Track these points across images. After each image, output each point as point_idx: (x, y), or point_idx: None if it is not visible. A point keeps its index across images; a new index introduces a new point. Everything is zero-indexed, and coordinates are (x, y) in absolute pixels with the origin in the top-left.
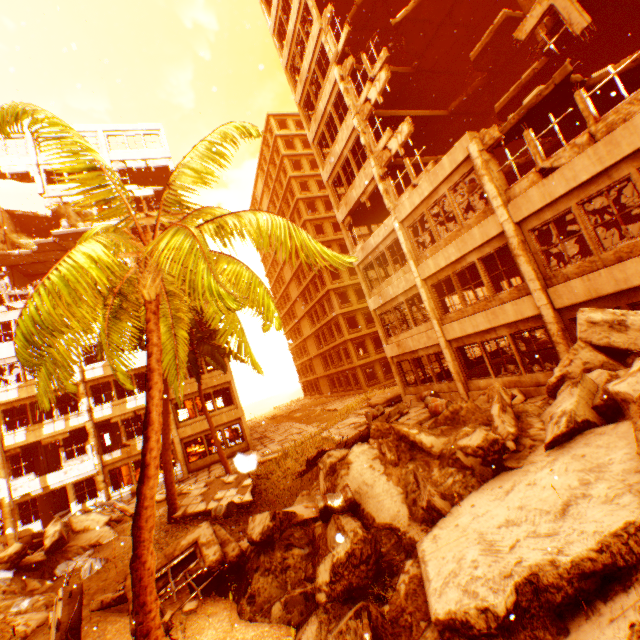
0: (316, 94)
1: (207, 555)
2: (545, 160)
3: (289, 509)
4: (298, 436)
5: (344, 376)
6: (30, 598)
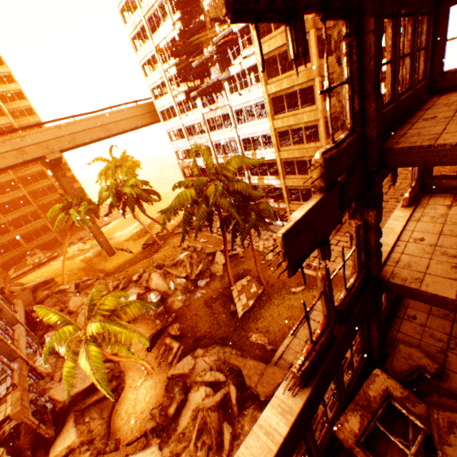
0: None
1: (169, 357)
2: None
3: (201, 363)
4: None
5: None
6: (181, 296)
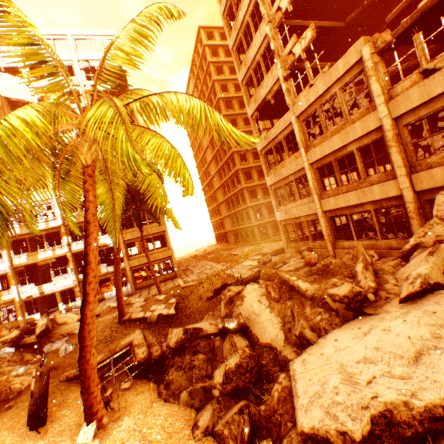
0: (237, 6)
1: (138, 353)
2: (429, 62)
3: (198, 324)
4: (210, 271)
5: (245, 232)
6: (25, 366)
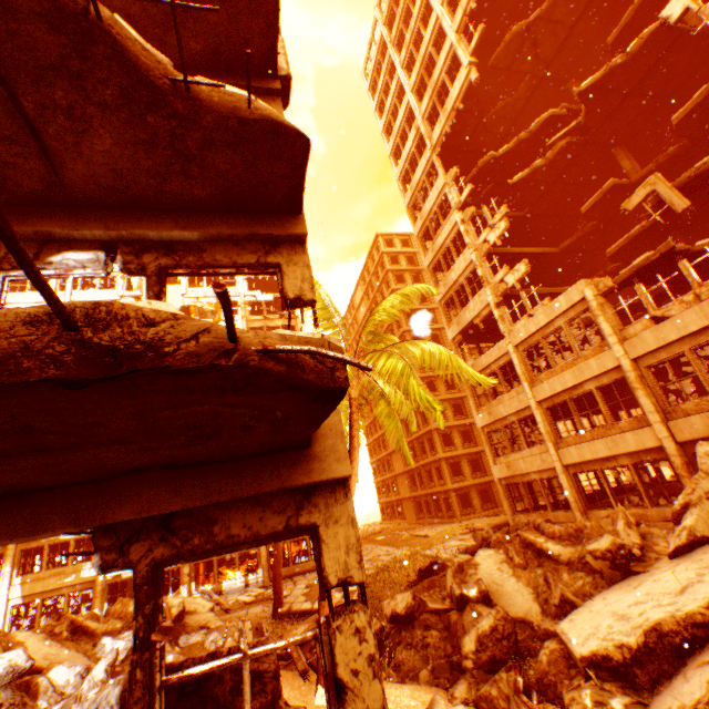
0: (433, 227)
1: None
2: (656, 309)
3: None
4: (388, 557)
5: (434, 499)
6: (173, 653)
